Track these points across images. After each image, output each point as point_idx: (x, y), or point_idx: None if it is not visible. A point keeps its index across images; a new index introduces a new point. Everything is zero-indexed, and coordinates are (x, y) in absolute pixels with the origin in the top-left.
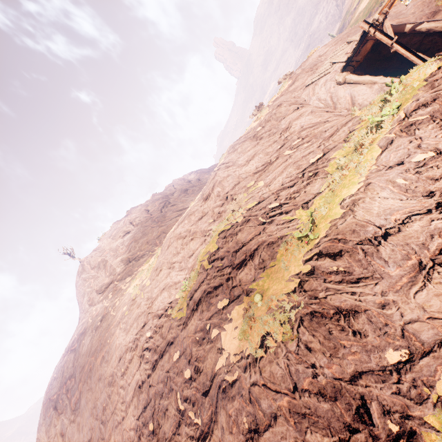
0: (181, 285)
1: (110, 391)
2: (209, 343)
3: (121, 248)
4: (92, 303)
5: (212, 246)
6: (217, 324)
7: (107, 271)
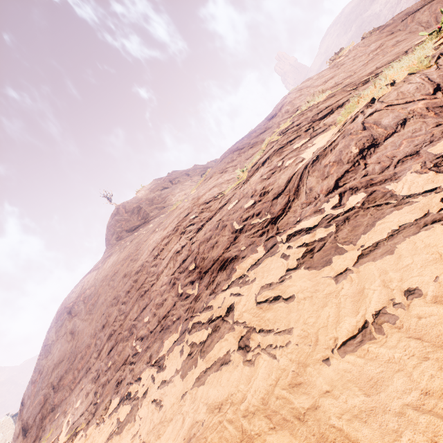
0: (234, 179)
1: (137, 277)
2: (282, 170)
3: (158, 199)
4: (120, 239)
5: (284, 126)
6: (293, 156)
7: (140, 215)
